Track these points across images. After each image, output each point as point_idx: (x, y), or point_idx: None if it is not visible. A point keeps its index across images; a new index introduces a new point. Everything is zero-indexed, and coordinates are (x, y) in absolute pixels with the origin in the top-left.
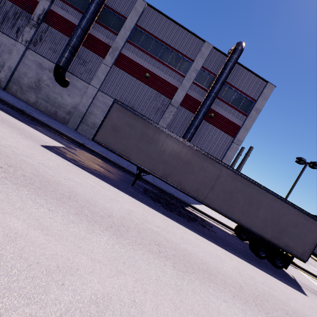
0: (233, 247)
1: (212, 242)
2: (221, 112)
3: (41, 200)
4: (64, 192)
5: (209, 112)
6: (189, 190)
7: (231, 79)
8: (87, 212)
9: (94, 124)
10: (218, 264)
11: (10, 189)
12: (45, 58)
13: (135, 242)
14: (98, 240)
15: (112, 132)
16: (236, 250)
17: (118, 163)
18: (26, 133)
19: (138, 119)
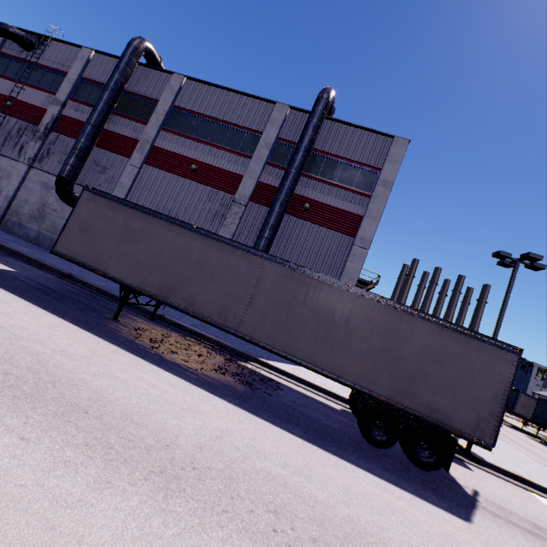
0: (294, 417)
1: (220, 398)
2: (322, 199)
3: None
4: None
5: (301, 203)
6: (209, 313)
7: (329, 145)
8: None
9: None
10: (160, 413)
11: None
12: (52, 174)
13: None
14: None
15: (80, 234)
16: (298, 421)
17: None
18: None
19: (118, 207)
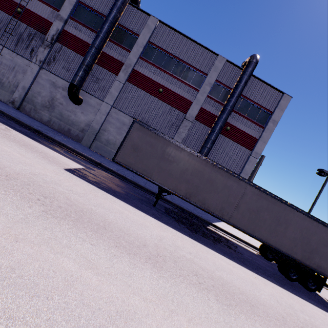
0: (262, 270)
1: (243, 266)
2: (237, 125)
3: (82, 233)
4: (99, 222)
5: (224, 125)
6: (213, 209)
7: (246, 91)
8: (125, 243)
9: (108, 140)
10: (255, 292)
11: (53, 225)
12: (58, 77)
13: (176, 274)
14: (143, 275)
15: (133, 152)
16: (266, 273)
17: (136, 182)
18: (48, 156)
19: (159, 138)
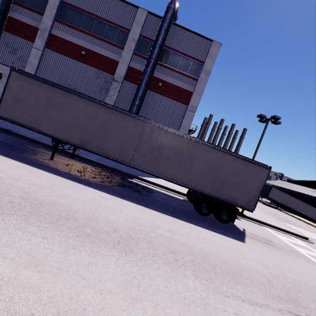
0: (164, 206)
1: (128, 201)
2: (169, 80)
3: None
4: None
5: (156, 82)
6: (112, 154)
7: (174, 43)
8: None
9: None
10: (104, 213)
11: None
12: None
13: None
14: None
15: (15, 104)
16: (167, 208)
17: (51, 145)
18: None
19: (41, 84)
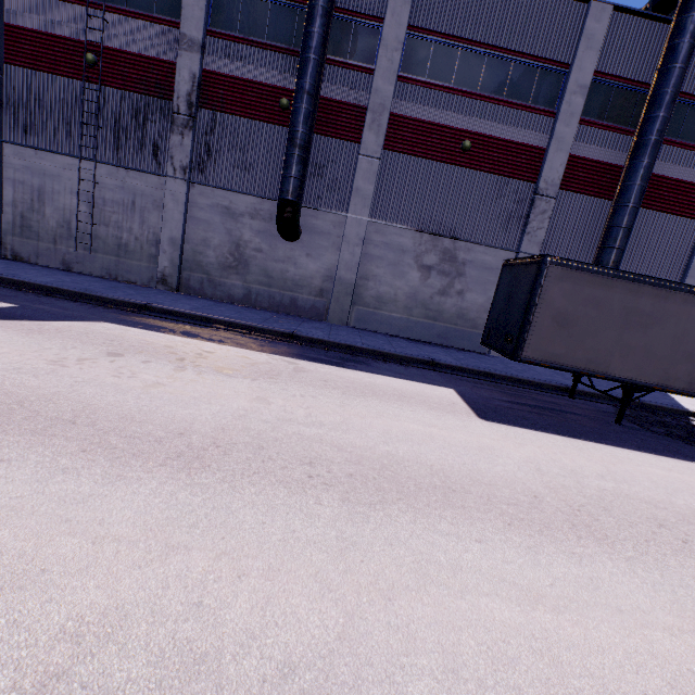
0: None
1: None
2: (660, 170)
3: None
4: None
5: None
6: None
7: None
8: None
9: (380, 297)
10: None
11: None
12: (234, 191)
13: None
14: None
15: (557, 330)
16: None
17: (515, 376)
18: (421, 400)
19: (610, 283)
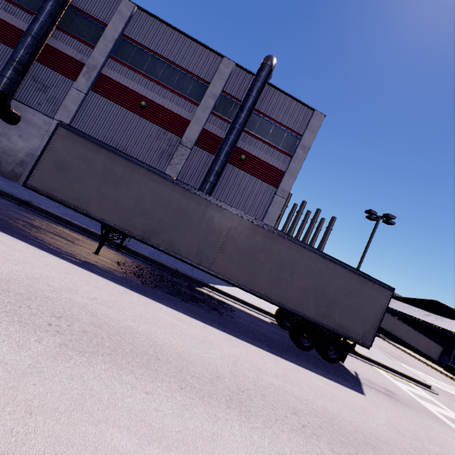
0: (255, 334)
1: (212, 326)
2: (255, 153)
3: None
4: None
5: (238, 154)
6: (186, 254)
7: (265, 107)
8: None
9: None
10: (194, 349)
11: None
12: None
13: None
14: None
15: (57, 171)
16: (259, 338)
17: (88, 228)
18: None
19: (98, 149)
